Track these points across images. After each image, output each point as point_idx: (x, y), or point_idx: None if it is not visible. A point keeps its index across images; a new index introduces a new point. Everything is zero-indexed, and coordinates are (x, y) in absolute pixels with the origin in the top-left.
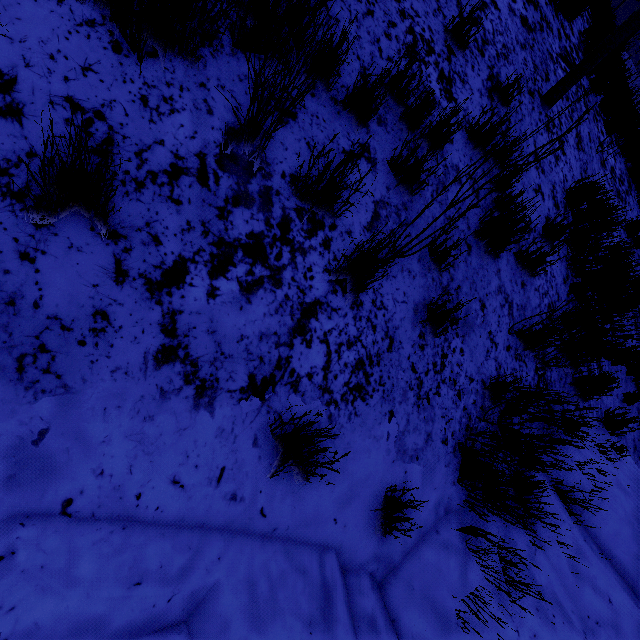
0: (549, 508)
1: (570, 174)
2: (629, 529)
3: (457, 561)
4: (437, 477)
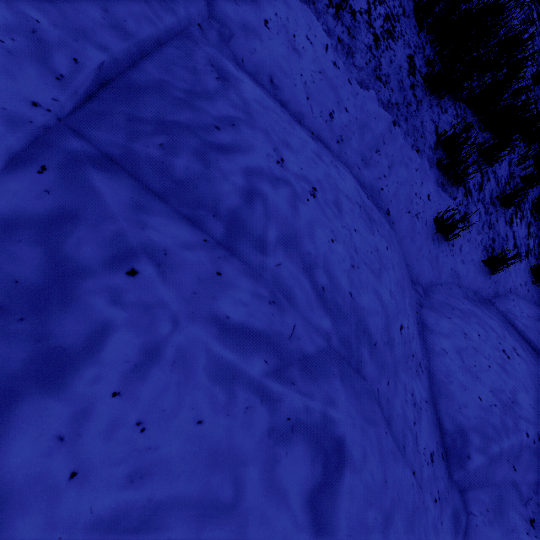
0: None
1: None
2: None
3: None
4: None
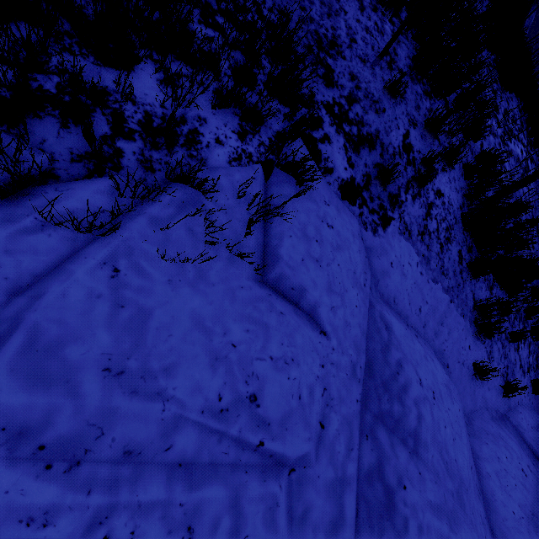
0: None
1: None
2: None
3: None
4: None
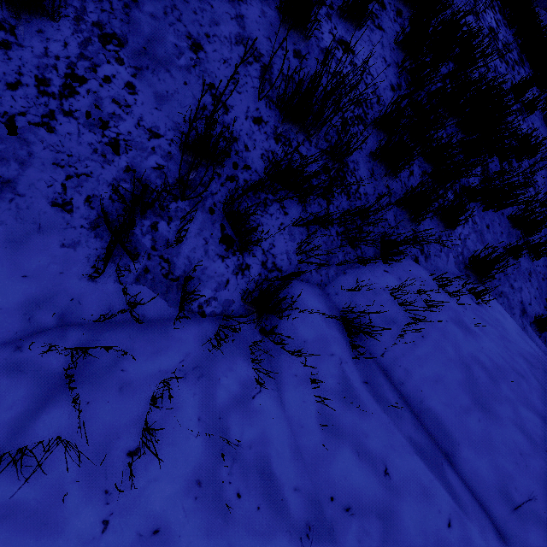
0: (312, 337)
1: None
2: (460, 373)
3: (30, 394)
4: (33, 258)
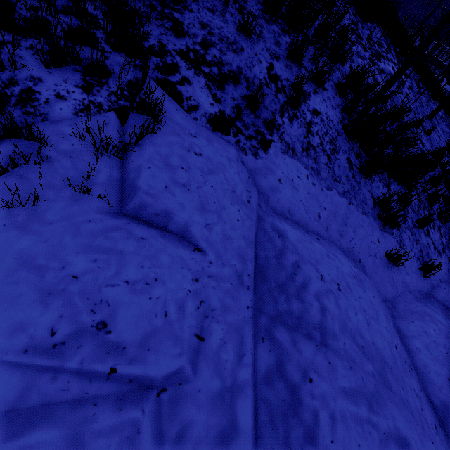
0: None
1: (443, 139)
2: None
3: None
4: None
